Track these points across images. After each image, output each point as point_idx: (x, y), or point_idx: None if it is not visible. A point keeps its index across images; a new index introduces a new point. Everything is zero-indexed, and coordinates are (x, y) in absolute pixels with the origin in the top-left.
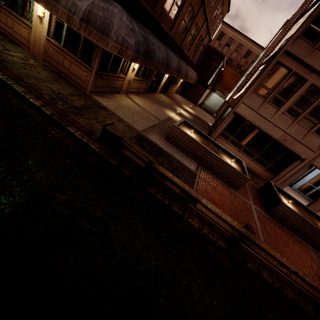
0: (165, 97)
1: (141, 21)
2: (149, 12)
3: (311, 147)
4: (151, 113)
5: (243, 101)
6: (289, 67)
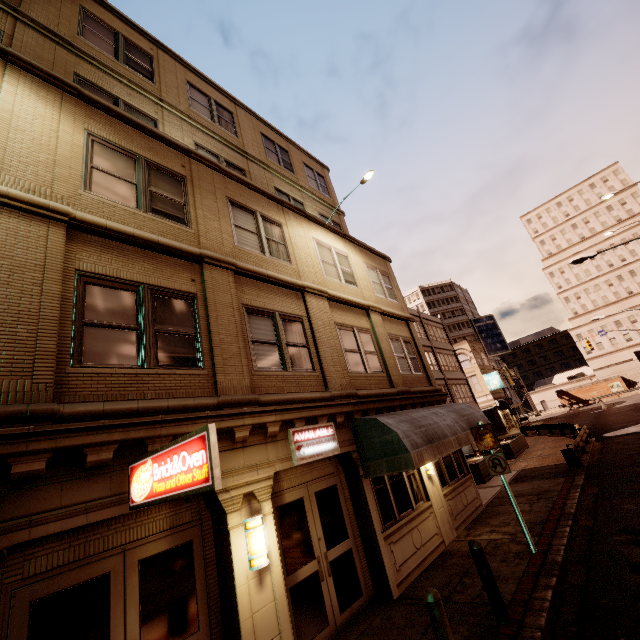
0: None
1: None
2: None
3: None
4: None
5: None
6: None
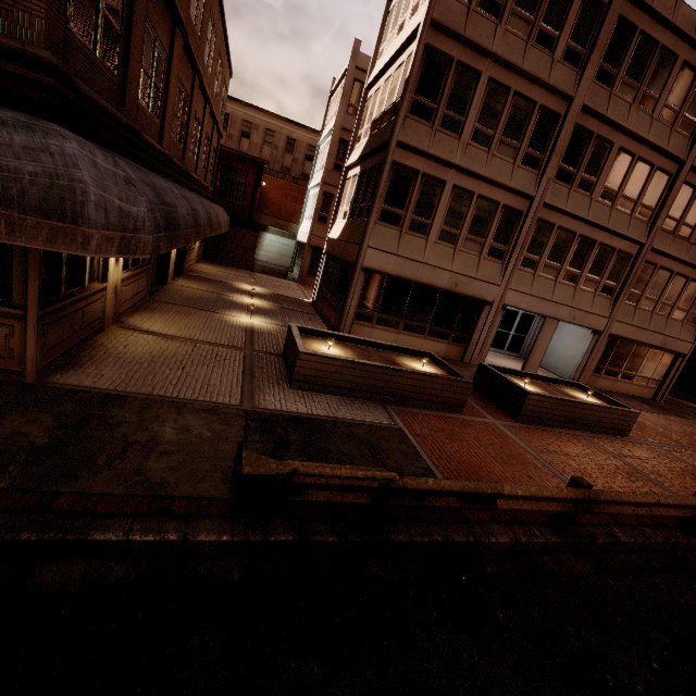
0: (190, 283)
1: (107, 144)
2: (118, 120)
3: (492, 280)
4: (211, 342)
5: (370, 244)
6: (413, 167)
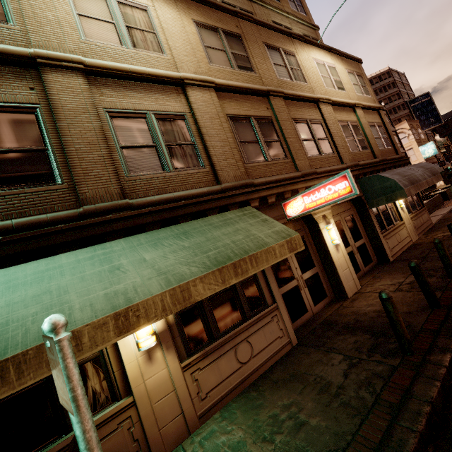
0: None
1: None
2: None
3: None
4: None
5: None
6: None
